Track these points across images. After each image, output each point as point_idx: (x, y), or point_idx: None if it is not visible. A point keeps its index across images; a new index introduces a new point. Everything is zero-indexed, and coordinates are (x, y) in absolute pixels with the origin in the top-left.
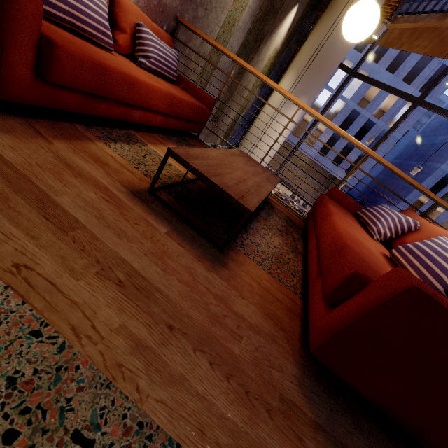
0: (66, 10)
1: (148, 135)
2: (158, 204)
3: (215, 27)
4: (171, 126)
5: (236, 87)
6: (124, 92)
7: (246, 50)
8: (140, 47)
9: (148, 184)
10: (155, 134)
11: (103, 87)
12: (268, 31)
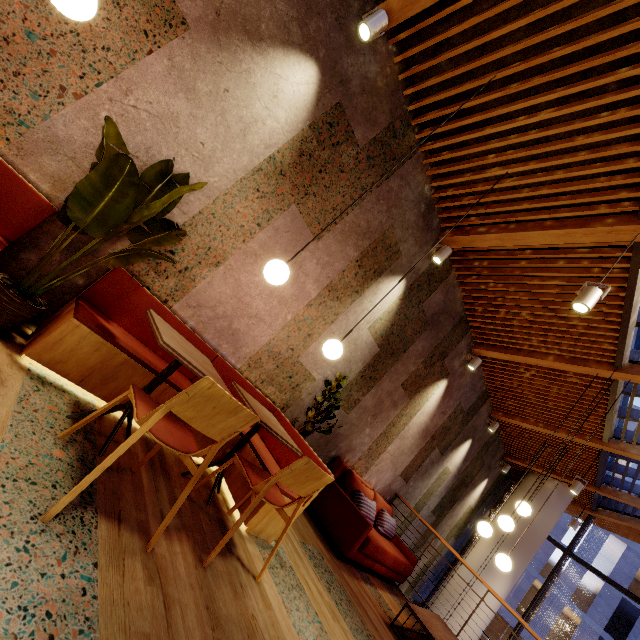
0: (366, 515)
1: (374, 579)
2: (395, 635)
3: (419, 495)
4: (388, 575)
5: (430, 535)
6: (379, 556)
7: (440, 507)
8: (380, 521)
9: (387, 620)
10: (376, 578)
11: (374, 553)
12: (461, 495)
